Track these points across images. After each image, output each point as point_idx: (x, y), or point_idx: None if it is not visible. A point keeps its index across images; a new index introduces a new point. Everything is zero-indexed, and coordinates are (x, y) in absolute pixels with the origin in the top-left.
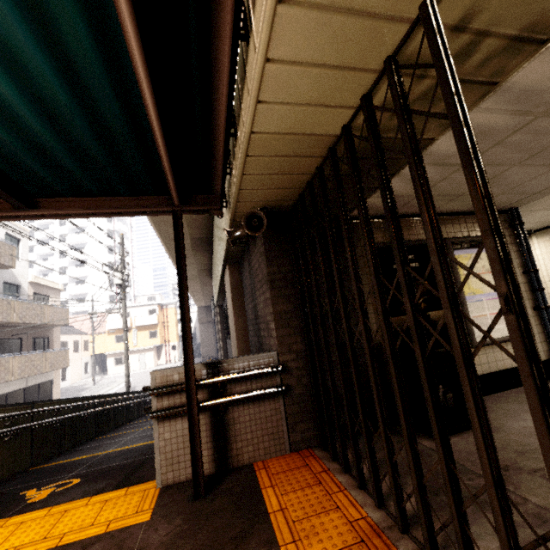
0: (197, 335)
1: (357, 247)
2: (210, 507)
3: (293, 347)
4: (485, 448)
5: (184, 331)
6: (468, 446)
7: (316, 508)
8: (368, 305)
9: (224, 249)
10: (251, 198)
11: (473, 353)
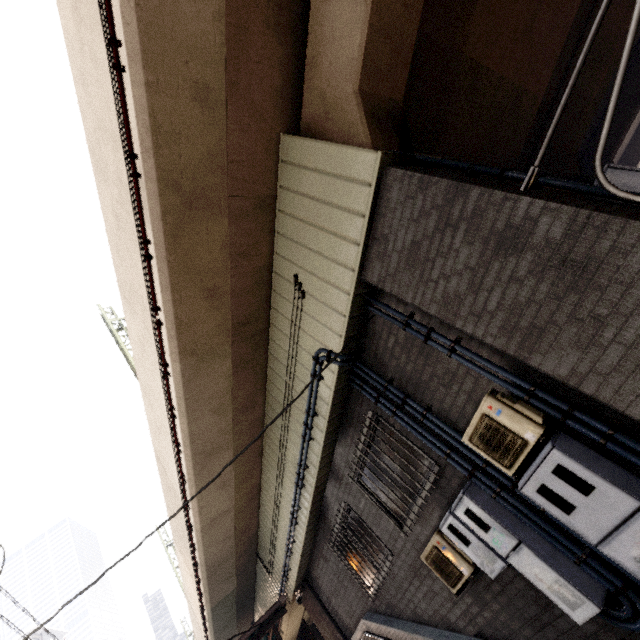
0: None
1: None
2: None
3: None
4: None
5: None
6: None
7: None
8: None
9: None
10: None
11: None
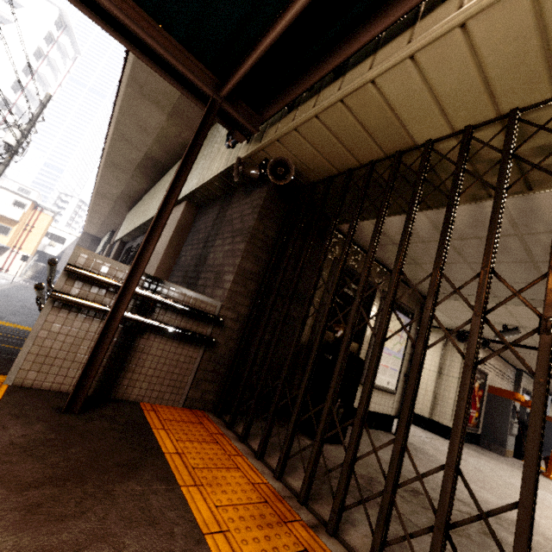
0: (61, 261)
1: (329, 255)
2: (86, 426)
3: (239, 308)
4: (461, 435)
5: (155, 223)
6: (342, 455)
7: (216, 462)
8: (312, 308)
9: (204, 182)
10: (293, 146)
11: (485, 358)
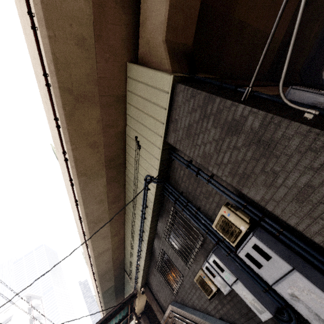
0: None
1: None
2: None
3: None
4: None
5: None
6: None
7: None
8: None
9: (134, 323)
10: (138, 314)
11: None
